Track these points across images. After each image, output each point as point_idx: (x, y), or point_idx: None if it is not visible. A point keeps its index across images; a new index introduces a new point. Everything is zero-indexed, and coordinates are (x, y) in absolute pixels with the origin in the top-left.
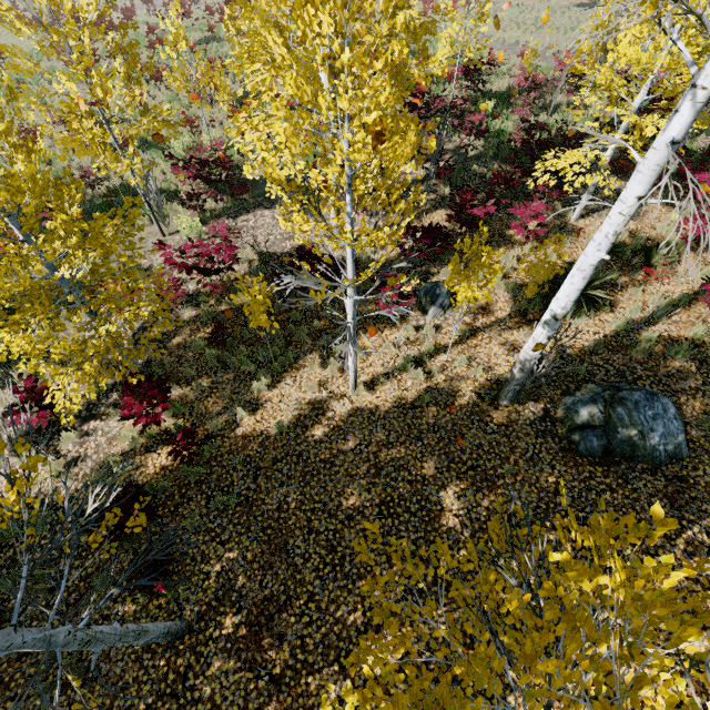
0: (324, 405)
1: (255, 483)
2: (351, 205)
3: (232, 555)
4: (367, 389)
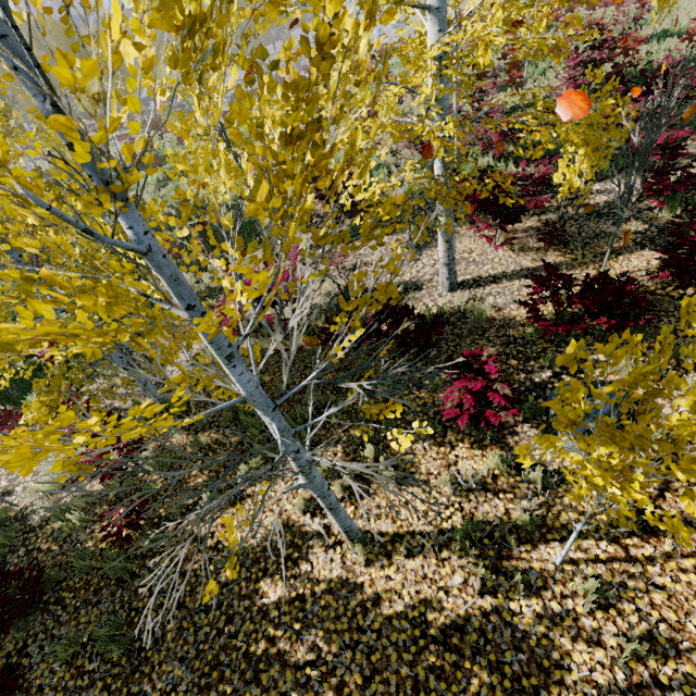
0: (305, 545)
1: (164, 627)
2: (123, 217)
3: None
4: (379, 551)
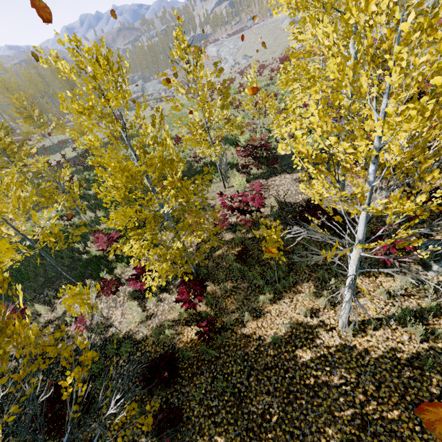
0: (313, 331)
1: (248, 380)
2: (373, 174)
3: (219, 440)
4: (357, 329)
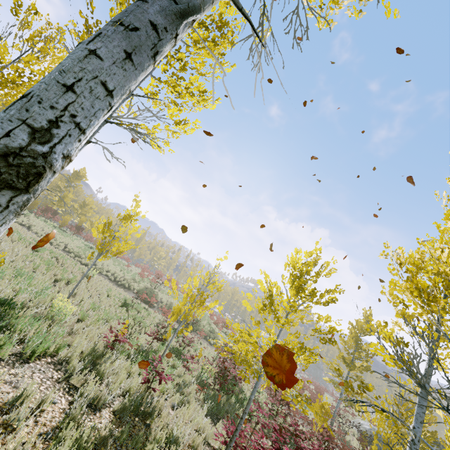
0: None
1: None
2: None
3: None
4: None
